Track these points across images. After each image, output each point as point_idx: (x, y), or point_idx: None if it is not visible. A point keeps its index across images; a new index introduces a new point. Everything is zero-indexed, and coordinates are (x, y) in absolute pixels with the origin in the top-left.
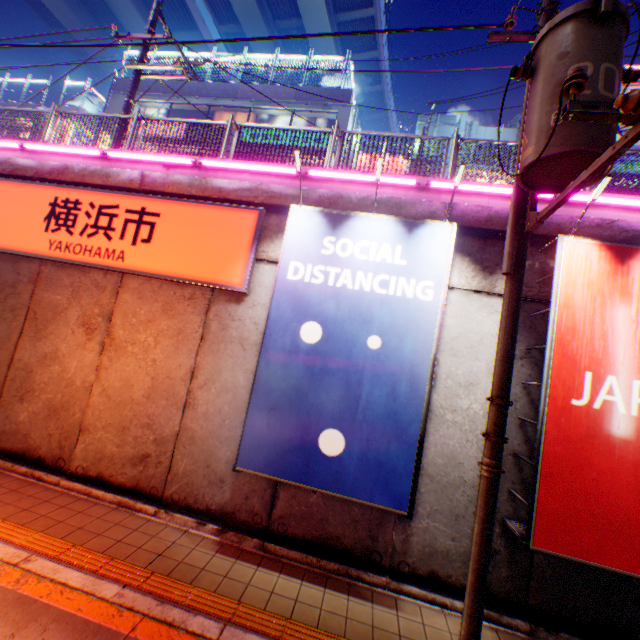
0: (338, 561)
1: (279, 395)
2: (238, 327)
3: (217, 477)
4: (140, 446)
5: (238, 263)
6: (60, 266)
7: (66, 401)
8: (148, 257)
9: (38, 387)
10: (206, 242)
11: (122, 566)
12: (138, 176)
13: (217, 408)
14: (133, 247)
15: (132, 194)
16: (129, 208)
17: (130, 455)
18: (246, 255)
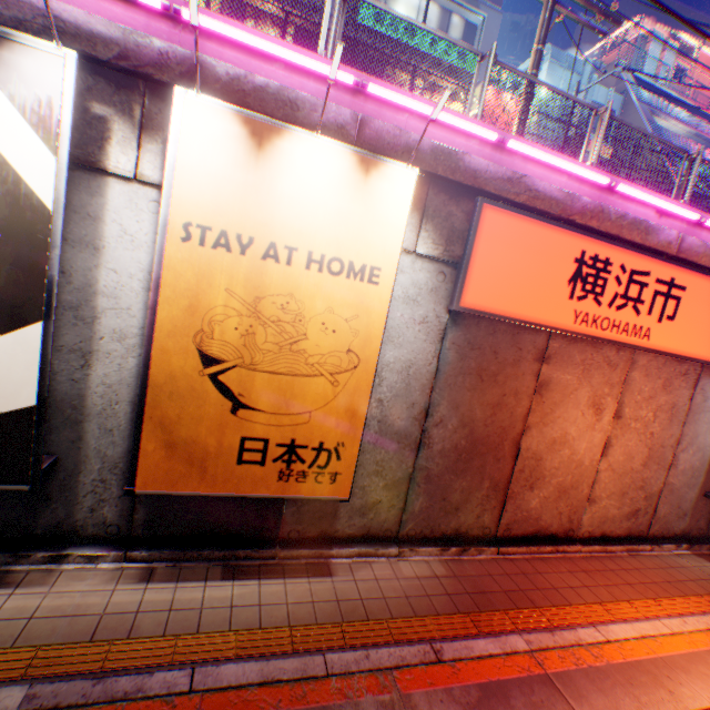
0: None
1: None
2: None
3: (681, 512)
4: (632, 504)
5: None
6: (569, 340)
7: (573, 481)
8: (668, 336)
9: (546, 473)
10: None
11: None
12: (674, 238)
13: (689, 464)
14: (656, 324)
15: (661, 259)
16: (657, 277)
17: (624, 513)
18: None
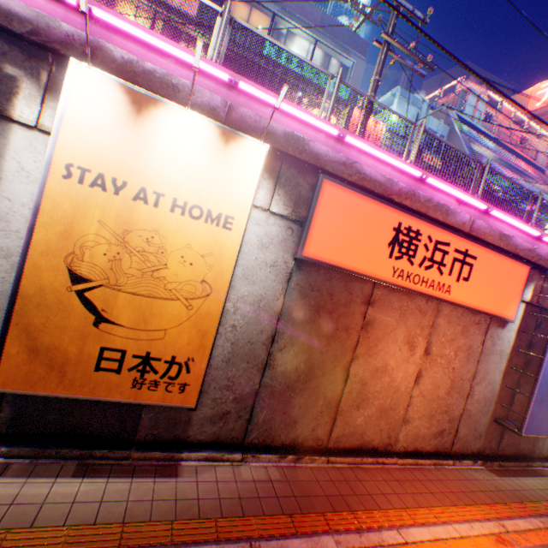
0: (523, 461)
1: (544, 393)
2: (499, 344)
3: (477, 434)
4: (439, 425)
5: (513, 303)
6: (390, 289)
7: (392, 403)
8: (464, 292)
9: (370, 395)
10: (499, 285)
11: (514, 506)
12: (467, 220)
13: (483, 395)
14: (455, 283)
15: (458, 234)
16: (455, 247)
17: (433, 432)
18: (517, 297)
